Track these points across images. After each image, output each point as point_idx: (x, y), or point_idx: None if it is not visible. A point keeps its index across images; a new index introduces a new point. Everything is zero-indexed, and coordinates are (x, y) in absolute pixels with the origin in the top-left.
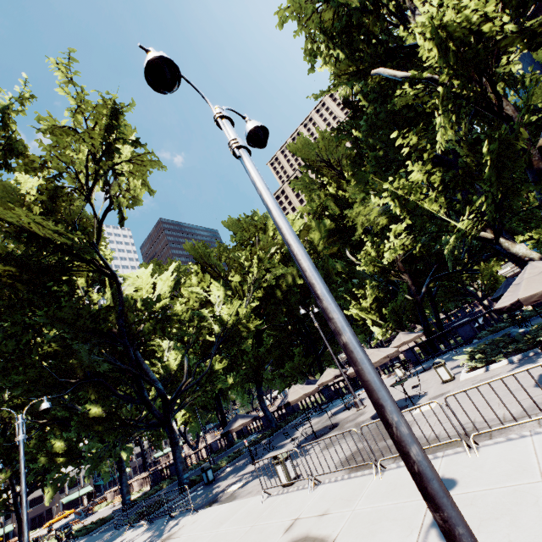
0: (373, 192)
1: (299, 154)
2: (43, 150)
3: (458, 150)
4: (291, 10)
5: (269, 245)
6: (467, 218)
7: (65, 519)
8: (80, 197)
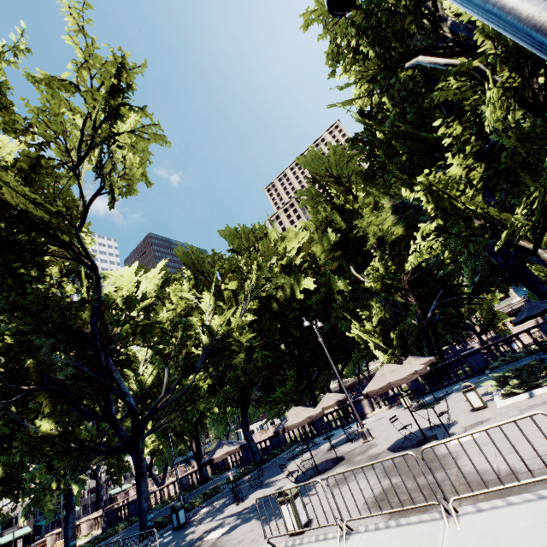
0: (387, 204)
1: (307, 166)
2: (32, 112)
3: (505, 142)
4: (318, 13)
5: (270, 253)
6: (519, 212)
7: None
8: (67, 175)
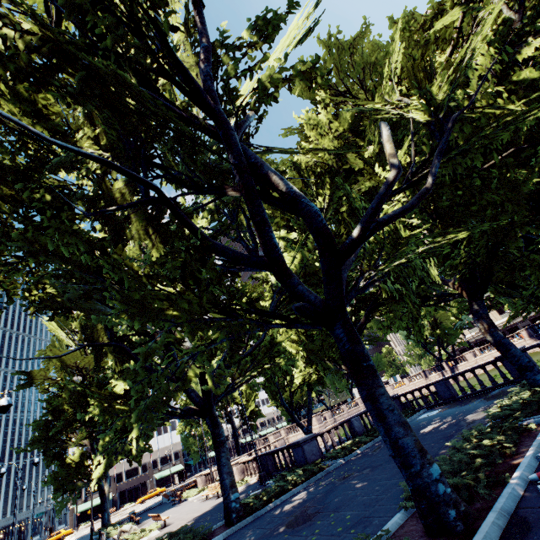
0: None
1: None
2: None
3: None
4: None
5: None
6: None
7: (156, 497)
8: None
